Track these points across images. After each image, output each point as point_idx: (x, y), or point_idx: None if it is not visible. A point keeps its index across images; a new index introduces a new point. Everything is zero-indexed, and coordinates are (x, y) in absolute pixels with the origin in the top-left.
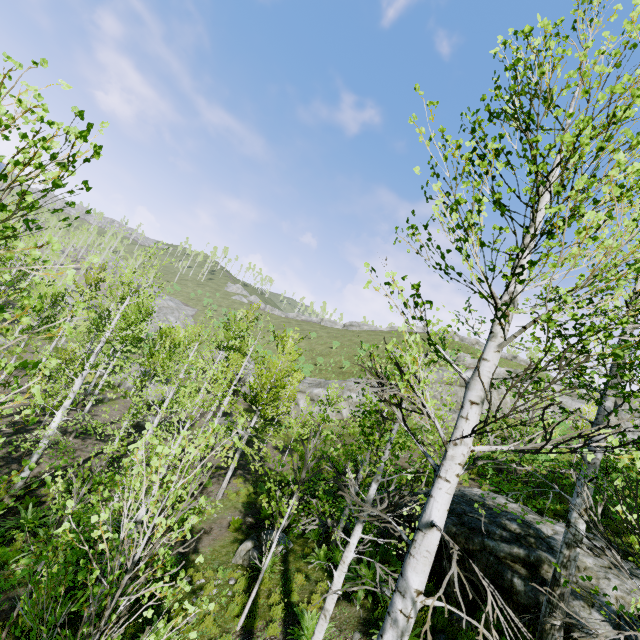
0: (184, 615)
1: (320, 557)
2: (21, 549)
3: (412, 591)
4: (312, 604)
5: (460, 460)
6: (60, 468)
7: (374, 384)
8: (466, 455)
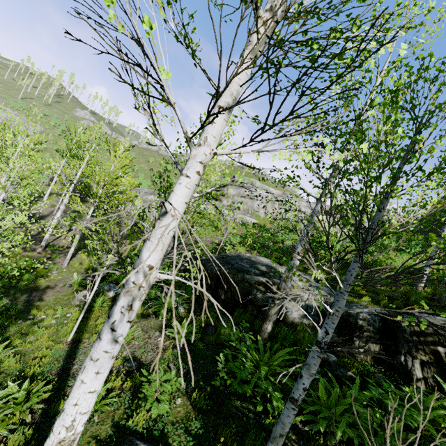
0: (24, 338)
1: None
2: None
3: (145, 266)
4: None
5: (202, 159)
6: None
7: None
8: (208, 156)
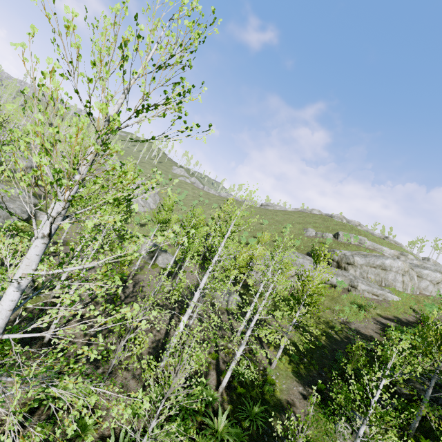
0: None
1: None
2: (205, 438)
3: None
4: None
5: None
6: (157, 342)
7: (310, 260)
8: None
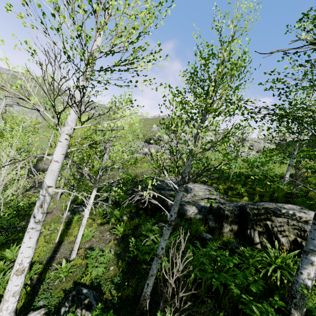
0: None
1: (100, 211)
2: None
3: (45, 186)
4: (92, 227)
5: (67, 132)
6: None
7: (142, 143)
8: (70, 130)
